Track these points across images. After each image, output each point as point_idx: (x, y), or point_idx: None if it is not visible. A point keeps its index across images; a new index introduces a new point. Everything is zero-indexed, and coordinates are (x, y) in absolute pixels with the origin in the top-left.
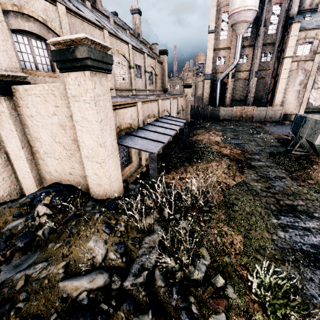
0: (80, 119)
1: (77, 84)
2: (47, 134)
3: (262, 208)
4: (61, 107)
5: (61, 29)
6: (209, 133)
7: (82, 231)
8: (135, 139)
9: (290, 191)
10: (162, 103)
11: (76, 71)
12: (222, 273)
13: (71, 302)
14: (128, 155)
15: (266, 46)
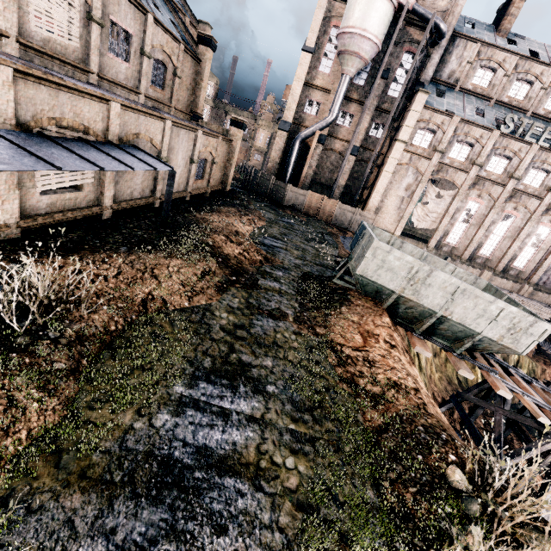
0: None
1: None
2: None
3: (180, 361)
4: None
5: None
6: (242, 217)
7: None
8: None
9: (271, 340)
10: (131, 117)
11: None
12: None
13: None
14: None
15: (380, 112)
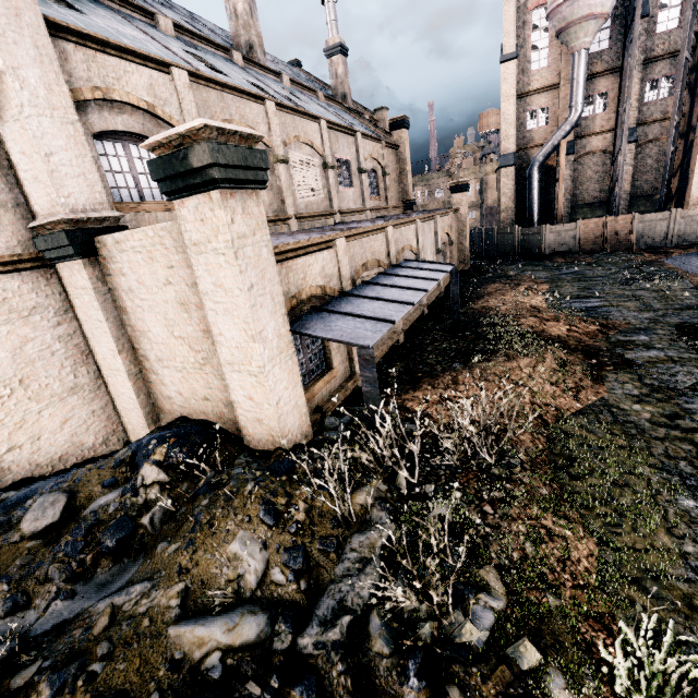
0: (211, 289)
1: (200, 220)
2: (159, 322)
3: (653, 470)
4: (178, 267)
5: (182, 116)
6: (516, 289)
7: (219, 519)
8: (331, 319)
9: None
10: (397, 233)
11: (195, 193)
12: (536, 634)
13: (190, 671)
14: (324, 353)
15: (653, 63)
